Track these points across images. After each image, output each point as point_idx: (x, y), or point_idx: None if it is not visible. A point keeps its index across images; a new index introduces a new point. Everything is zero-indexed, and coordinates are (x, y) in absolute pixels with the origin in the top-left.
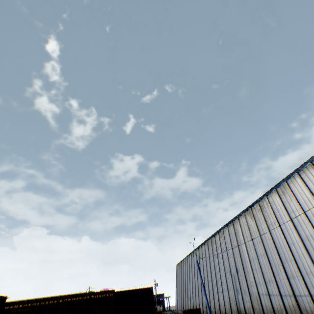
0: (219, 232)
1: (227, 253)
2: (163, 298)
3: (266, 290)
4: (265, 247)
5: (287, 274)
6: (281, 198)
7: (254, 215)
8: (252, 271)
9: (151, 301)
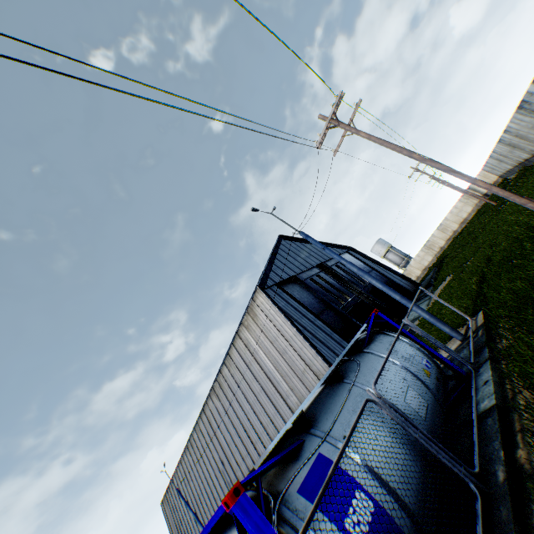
0: (195, 428)
1: (210, 449)
2: None
3: (246, 466)
4: (235, 424)
5: (253, 441)
6: (230, 371)
7: (218, 394)
8: (233, 455)
9: None
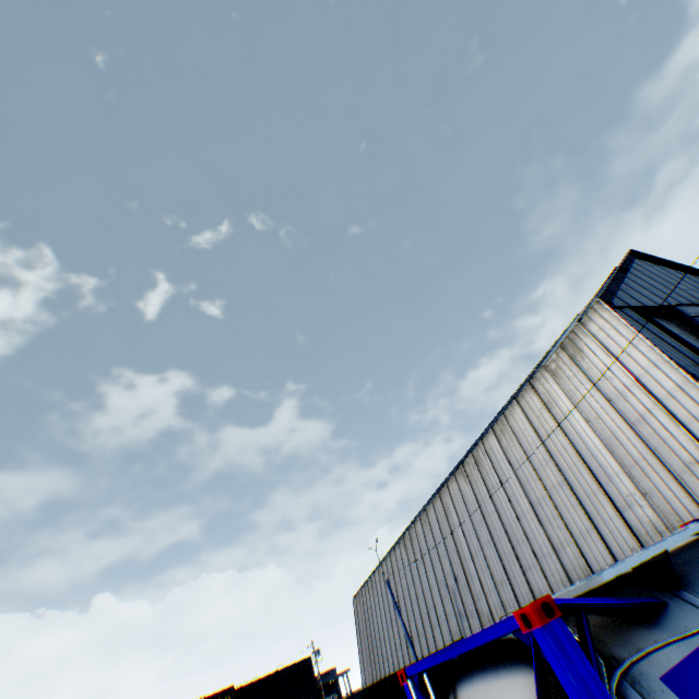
0: (420, 516)
1: (438, 552)
2: (335, 677)
3: (499, 600)
4: (490, 528)
5: (523, 564)
6: (501, 443)
7: (469, 475)
8: (477, 573)
9: (312, 685)
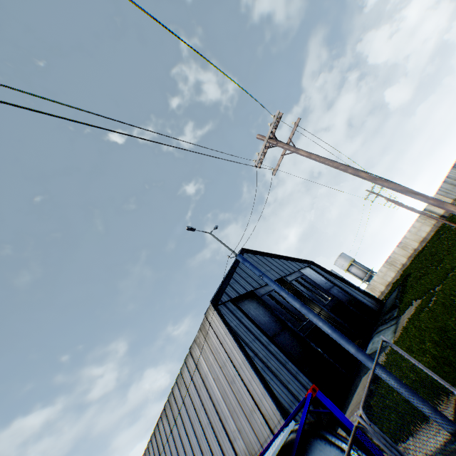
0: (145, 450)
1: None
2: None
3: None
4: None
5: None
6: (181, 391)
7: (168, 416)
8: None
9: None
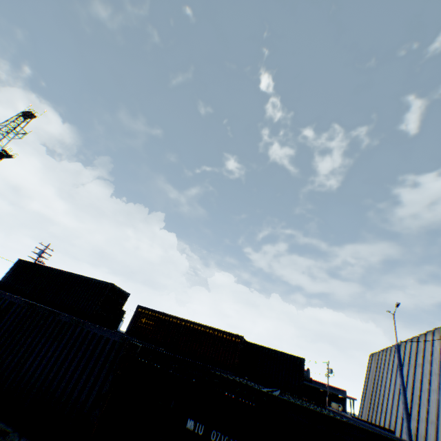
0: None
1: None
2: (342, 395)
3: None
4: None
5: None
6: None
7: None
8: None
9: (299, 377)
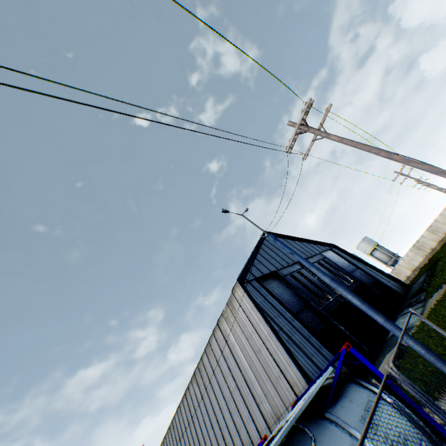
0: (177, 409)
1: (188, 436)
2: None
3: None
4: (210, 417)
5: (226, 441)
6: (210, 359)
7: (198, 381)
8: None
9: None
